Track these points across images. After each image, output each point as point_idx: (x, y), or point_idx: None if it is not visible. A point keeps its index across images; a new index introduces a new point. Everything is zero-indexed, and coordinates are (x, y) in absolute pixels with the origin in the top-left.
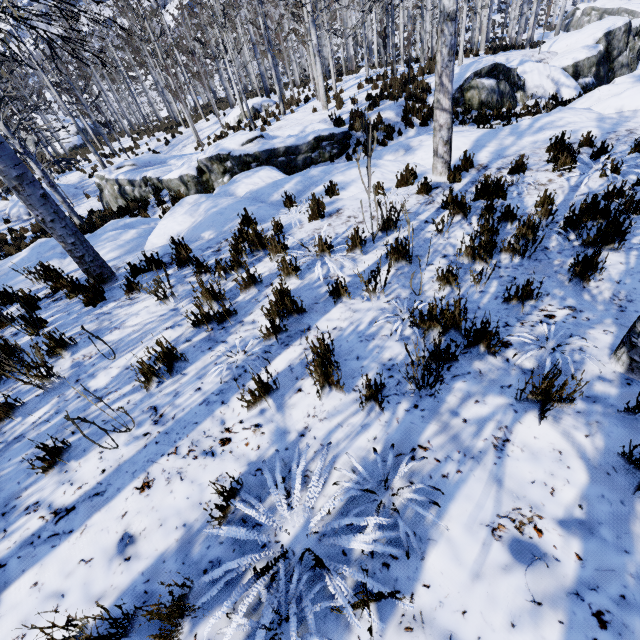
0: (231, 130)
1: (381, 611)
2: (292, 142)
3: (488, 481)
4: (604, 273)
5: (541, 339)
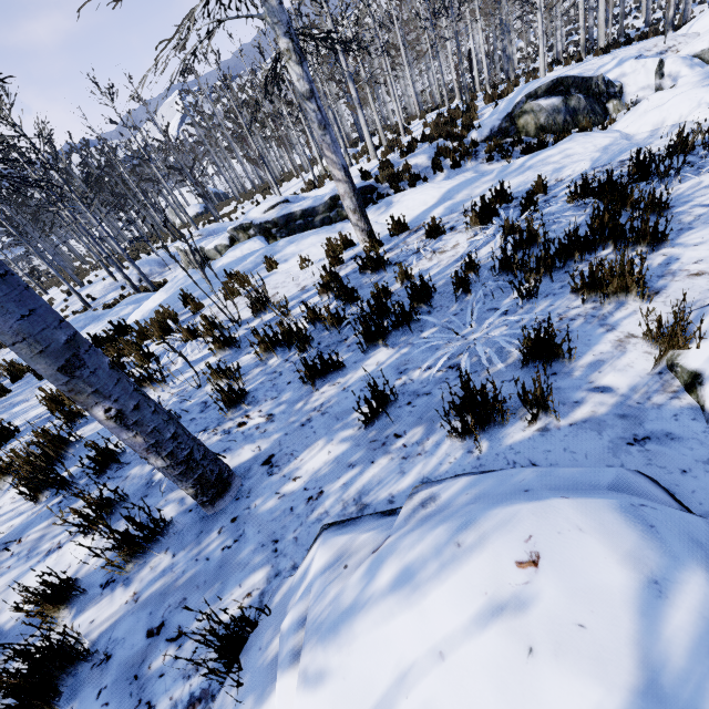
0: None
1: None
2: (309, 204)
3: (10, 580)
4: (349, 375)
5: None
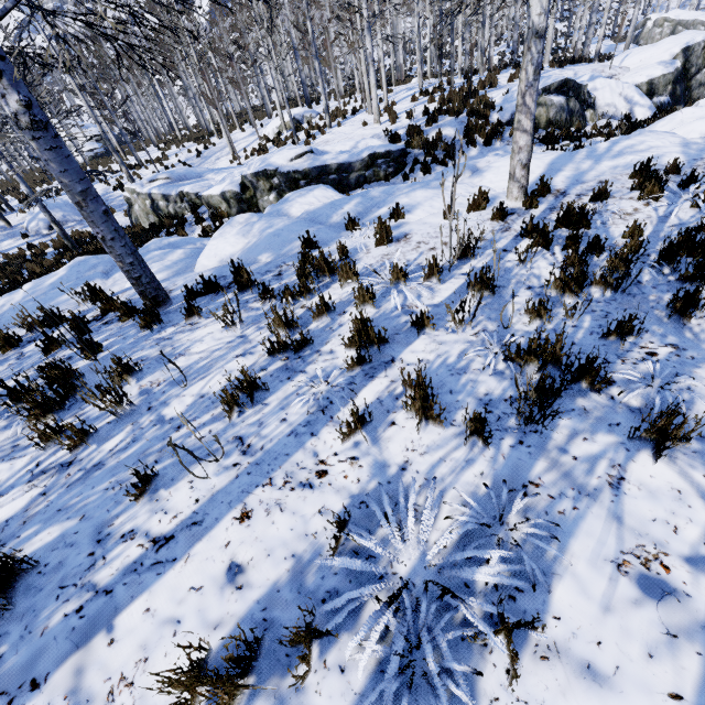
0: (270, 142)
1: (513, 641)
2: (345, 159)
3: (607, 518)
4: (704, 310)
5: (646, 377)
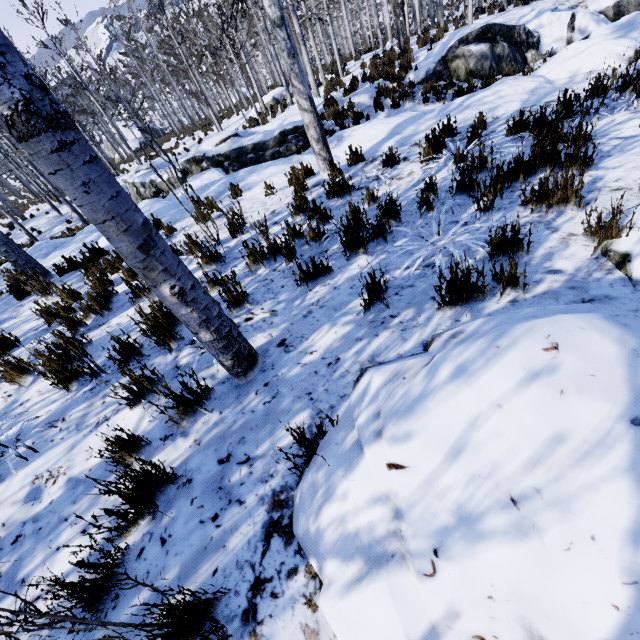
0: None
1: None
2: (259, 139)
3: (68, 447)
4: (337, 278)
5: None
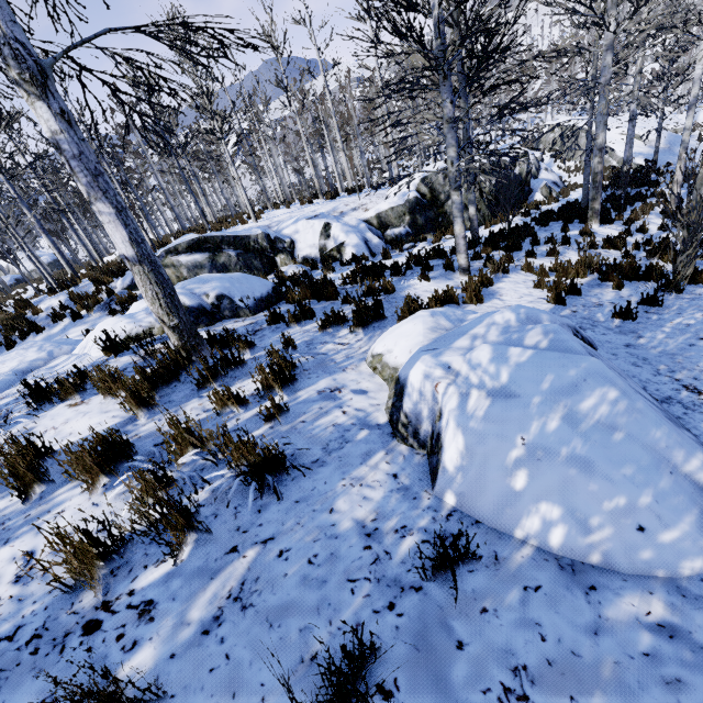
0: None
1: None
2: None
3: None
4: None
5: None
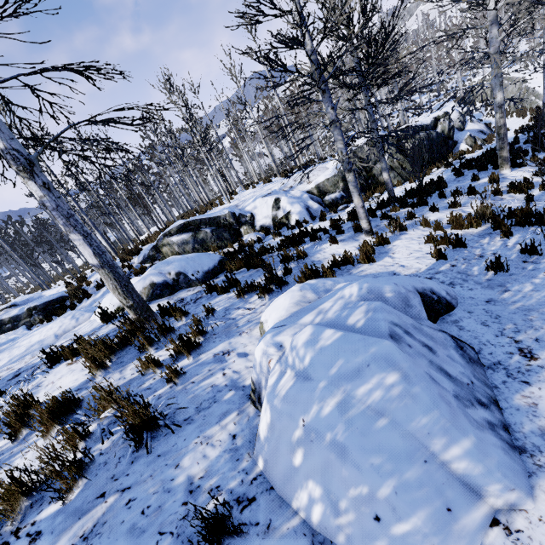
0: None
1: None
2: (15, 313)
3: None
4: None
5: None
